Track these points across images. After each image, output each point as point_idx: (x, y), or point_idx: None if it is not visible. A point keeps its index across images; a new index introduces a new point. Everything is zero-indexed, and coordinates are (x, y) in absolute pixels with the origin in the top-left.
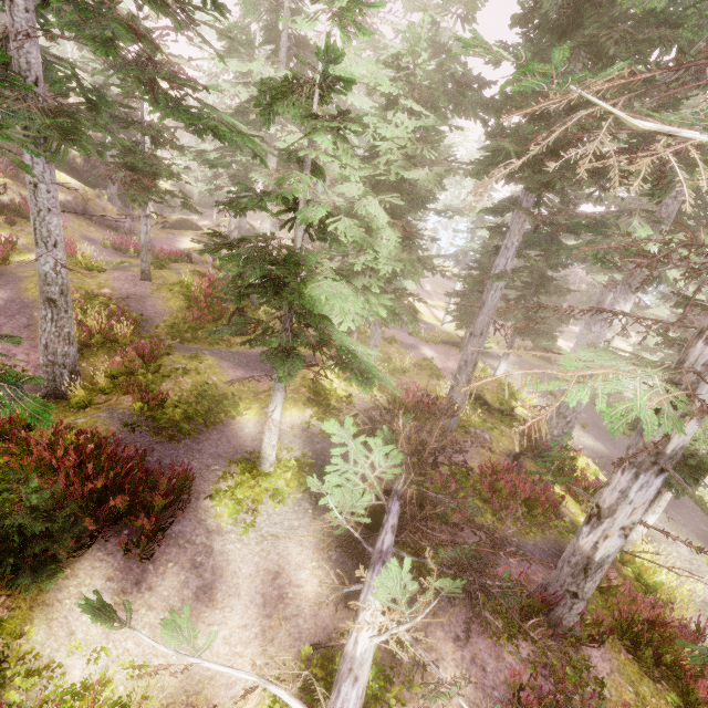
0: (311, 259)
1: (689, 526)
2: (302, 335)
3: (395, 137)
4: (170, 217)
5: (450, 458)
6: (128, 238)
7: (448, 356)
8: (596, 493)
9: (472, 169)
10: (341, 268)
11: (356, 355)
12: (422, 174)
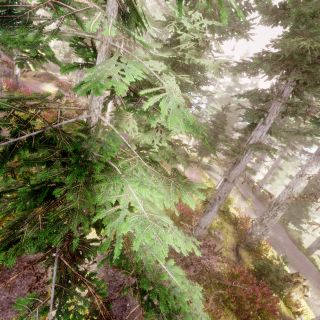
0: (109, 148)
1: (319, 287)
2: (79, 295)
3: (193, 30)
4: (39, 70)
5: (207, 269)
6: (7, 79)
7: (192, 170)
8: (287, 283)
9: (238, 66)
10: (140, 121)
11: (166, 292)
12: (209, 62)
